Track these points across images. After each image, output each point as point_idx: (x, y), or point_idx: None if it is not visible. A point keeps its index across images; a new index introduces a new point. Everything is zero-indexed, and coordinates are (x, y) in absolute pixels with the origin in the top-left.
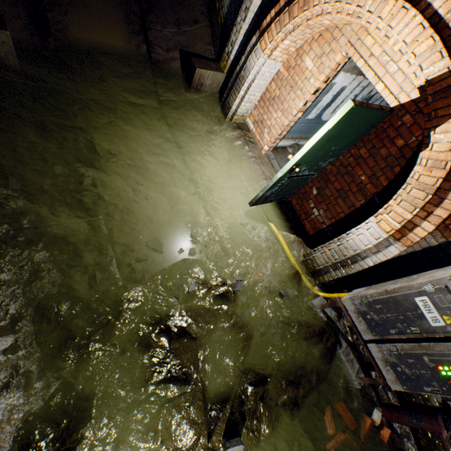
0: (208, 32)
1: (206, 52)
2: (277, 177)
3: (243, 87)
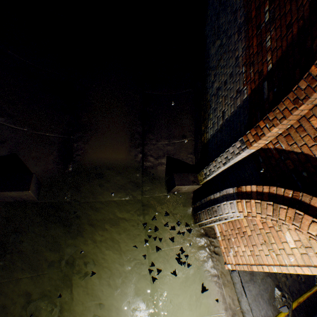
0: (192, 143)
1: (187, 159)
2: None
3: (214, 217)
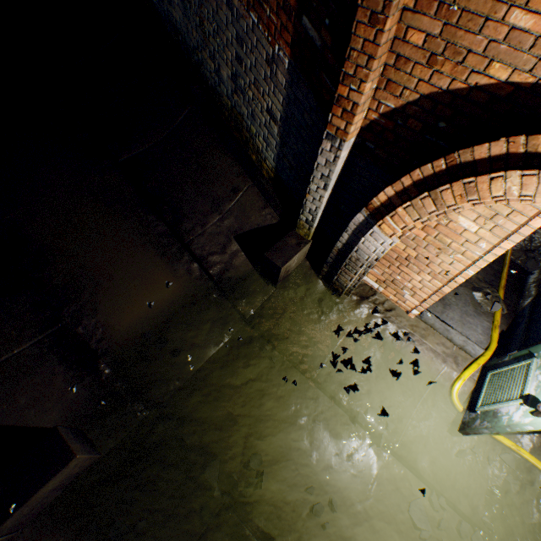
0: (256, 191)
1: (265, 219)
2: (523, 427)
3: (361, 268)
